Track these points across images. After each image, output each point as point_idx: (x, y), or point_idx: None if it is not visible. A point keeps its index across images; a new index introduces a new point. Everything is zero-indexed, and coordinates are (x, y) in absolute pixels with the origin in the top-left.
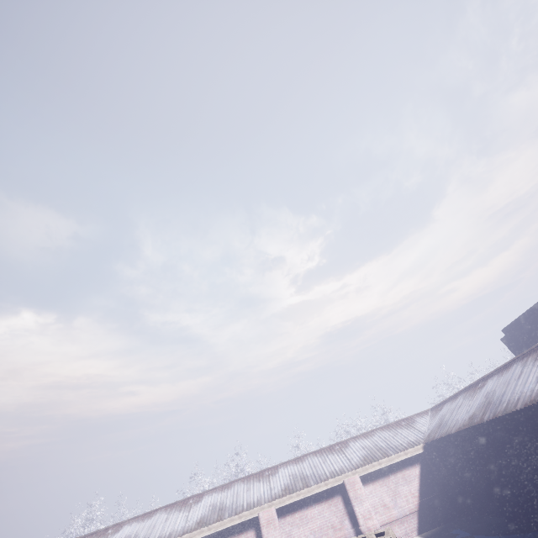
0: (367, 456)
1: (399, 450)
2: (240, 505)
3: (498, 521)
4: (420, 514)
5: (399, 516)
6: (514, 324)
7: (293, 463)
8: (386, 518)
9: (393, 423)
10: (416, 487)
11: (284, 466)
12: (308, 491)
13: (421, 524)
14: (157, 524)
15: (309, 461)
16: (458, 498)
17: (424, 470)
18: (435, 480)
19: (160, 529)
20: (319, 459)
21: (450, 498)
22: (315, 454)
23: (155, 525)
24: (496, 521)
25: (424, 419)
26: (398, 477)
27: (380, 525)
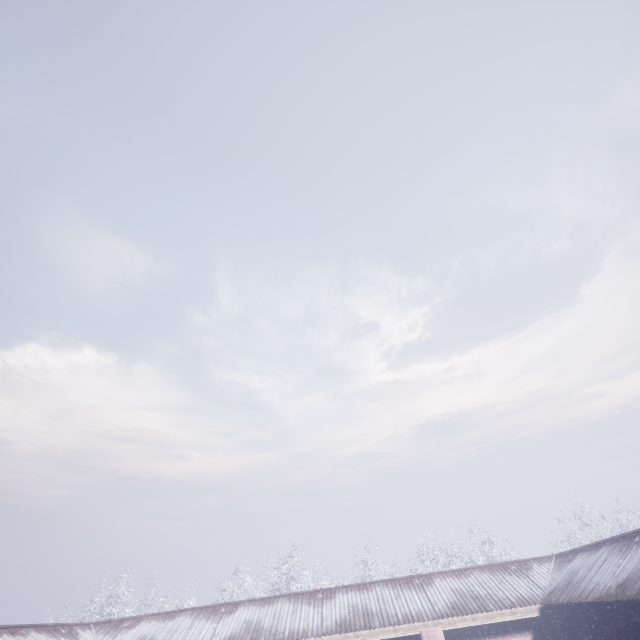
0: (457, 603)
1: (504, 605)
2: (281, 631)
3: None
4: None
5: None
6: None
7: (356, 590)
8: None
9: (499, 564)
10: None
11: (344, 590)
12: (370, 634)
13: None
14: (178, 630)
15: (377, 591)
16: None
17: None
18: None
19: (181, 637)
20: (390, 592)
21: None
22: (386, 584)
23: (176, 631)
24: None
25: (544, 567)
26: None
27: None
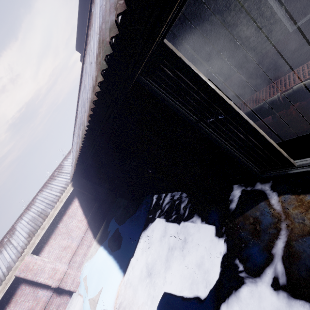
0: (31, 230)
1: (55, 203)
2: None
3: (128, 201)
4: (91, 226)
5: (79, 243)
6: (80, 35)
7: None
8: (70, 254)
9: (49, 178)
10: (81, 214)
11: None
12: None
13: (94, 232)
14: None
15: None
16: (107, 197)
17: (81, 198)
18: (91, 198)
19: None
20: None
21: (103, 201)
22: None
23: None
24: (127, 201)
25: (69, 160)
26: (65, 220)
27: (68, 263)
